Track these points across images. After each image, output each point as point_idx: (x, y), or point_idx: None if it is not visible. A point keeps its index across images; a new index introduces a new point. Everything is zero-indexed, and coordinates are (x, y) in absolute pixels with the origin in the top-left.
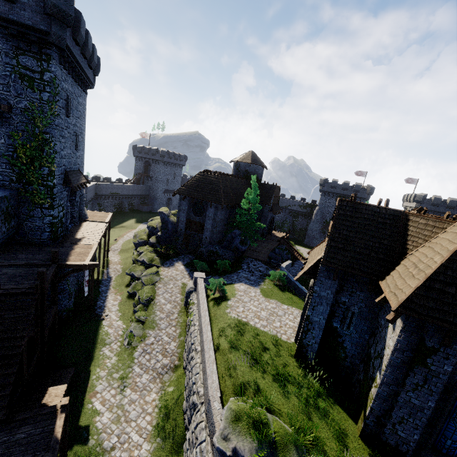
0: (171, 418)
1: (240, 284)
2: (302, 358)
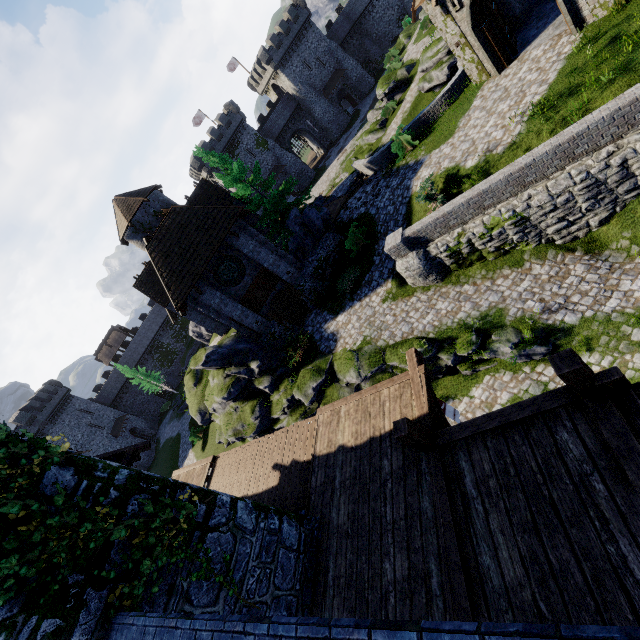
0: None
1: (417, 180)
2: None
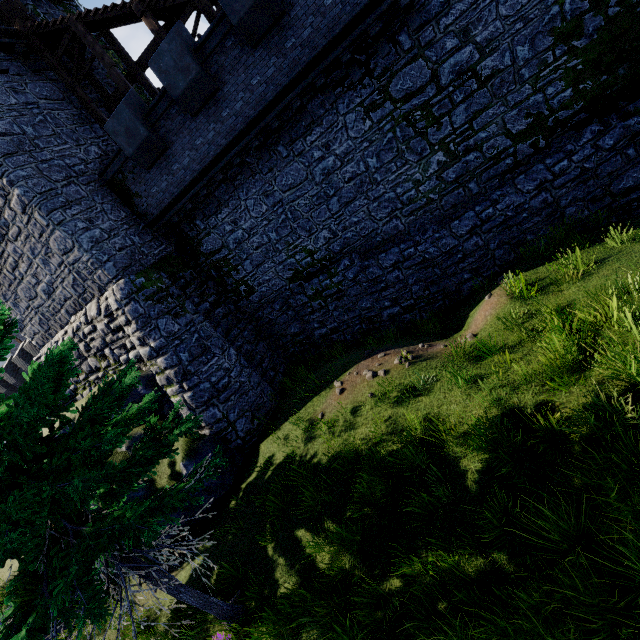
0: None
1: None
2: None
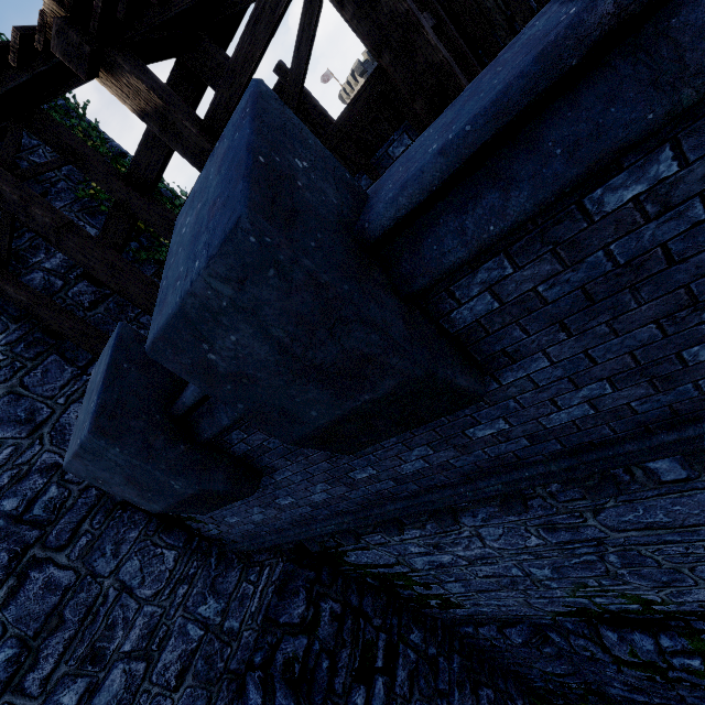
0: None
1: None
2: None
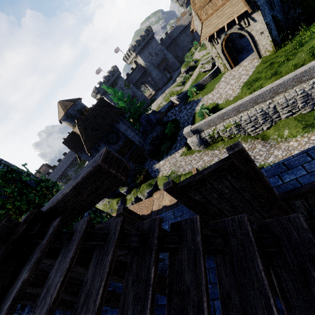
0: (313, 121)
1: (198, 107)
2: (278, 46)
